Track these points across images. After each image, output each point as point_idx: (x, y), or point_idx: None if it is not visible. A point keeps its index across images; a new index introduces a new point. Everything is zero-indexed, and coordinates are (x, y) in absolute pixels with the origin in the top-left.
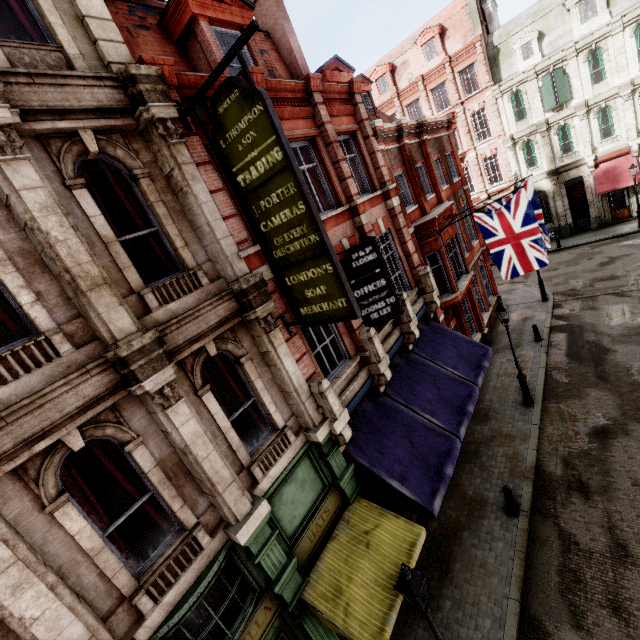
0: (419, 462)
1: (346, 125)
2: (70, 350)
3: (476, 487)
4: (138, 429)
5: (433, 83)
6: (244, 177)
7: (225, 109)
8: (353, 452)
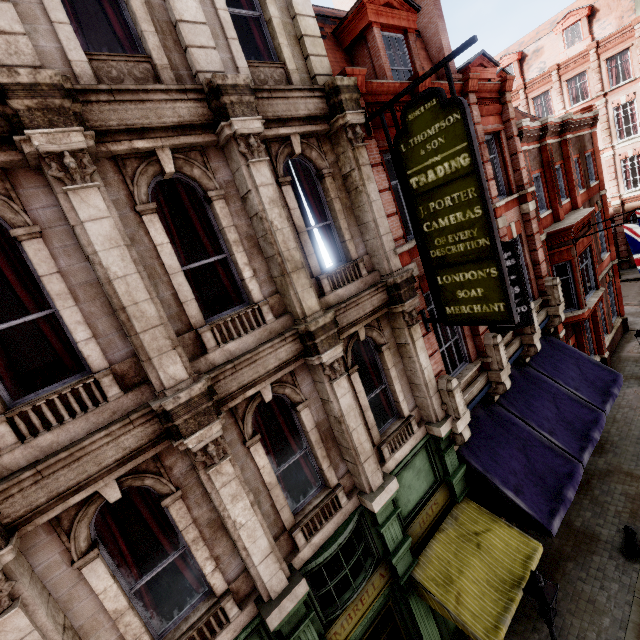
0: (535, 478)
1: (492, 125)
2: (272, 319)
3: (585, 520)
4: (305, 393)
5: (570, 72)
6: (418, 179)
7: (416, 116)
8: (465, 454)
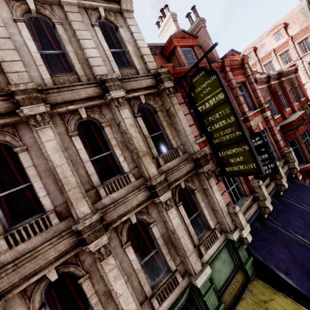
0: (297, 265)
1: (240, 79)
2: (134, 180)
3: None
4: (154, 218)
5: (280, 51)
6: (201, 107)
7: (196, 80)
8: (251, 250)
